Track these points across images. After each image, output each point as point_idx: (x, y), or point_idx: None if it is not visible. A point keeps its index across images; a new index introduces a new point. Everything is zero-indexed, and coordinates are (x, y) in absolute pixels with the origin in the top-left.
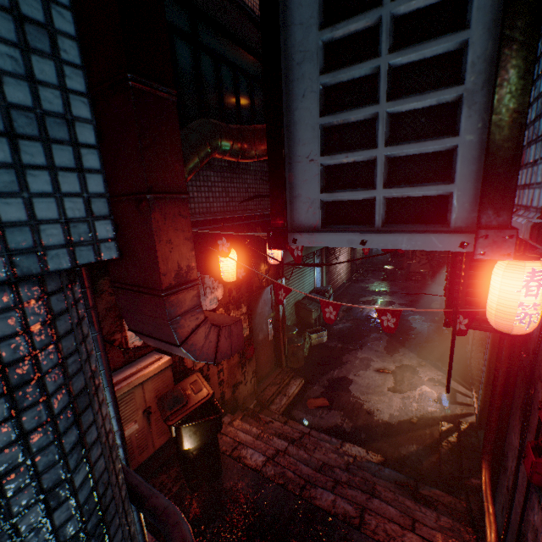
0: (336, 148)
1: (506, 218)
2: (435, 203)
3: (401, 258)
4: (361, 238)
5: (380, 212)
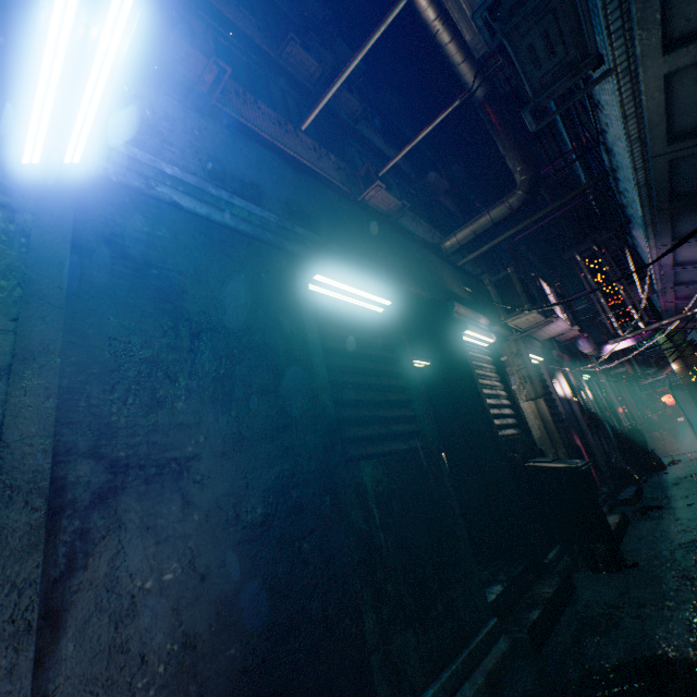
0: (637, 387)
1: (651, 388)
2: (647, 389)
3: (654, 442)
4: (643, 392)
5: (643, 390)
